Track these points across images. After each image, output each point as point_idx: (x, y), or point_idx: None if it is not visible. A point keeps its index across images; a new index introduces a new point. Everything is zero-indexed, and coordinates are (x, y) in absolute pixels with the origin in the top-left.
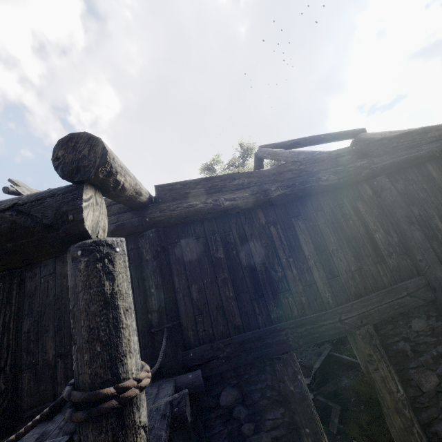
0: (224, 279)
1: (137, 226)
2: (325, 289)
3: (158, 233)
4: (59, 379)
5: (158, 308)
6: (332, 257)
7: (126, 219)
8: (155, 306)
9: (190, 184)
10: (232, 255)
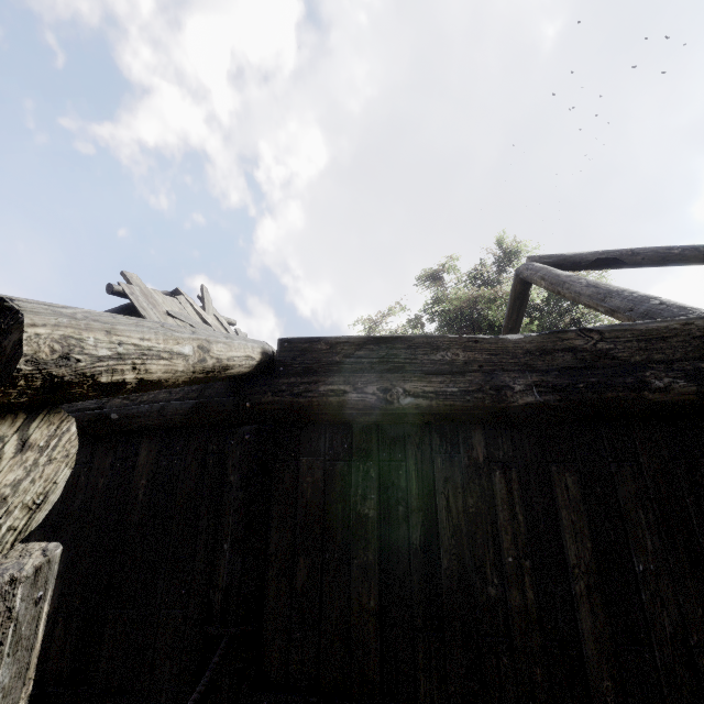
0: (364, 564)
1: (228, 413)
2: (603, 666)
3: (261, 436)
4: (52, 653)
5: (226, 586)
6: (640, 589)
7: (214, 396)
8: (222, 581)
9: (344, 346)
10: (394, 515)
